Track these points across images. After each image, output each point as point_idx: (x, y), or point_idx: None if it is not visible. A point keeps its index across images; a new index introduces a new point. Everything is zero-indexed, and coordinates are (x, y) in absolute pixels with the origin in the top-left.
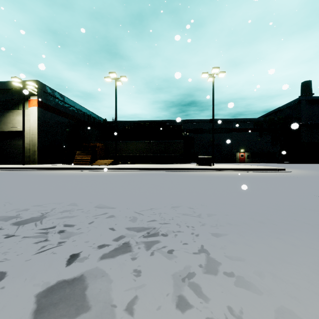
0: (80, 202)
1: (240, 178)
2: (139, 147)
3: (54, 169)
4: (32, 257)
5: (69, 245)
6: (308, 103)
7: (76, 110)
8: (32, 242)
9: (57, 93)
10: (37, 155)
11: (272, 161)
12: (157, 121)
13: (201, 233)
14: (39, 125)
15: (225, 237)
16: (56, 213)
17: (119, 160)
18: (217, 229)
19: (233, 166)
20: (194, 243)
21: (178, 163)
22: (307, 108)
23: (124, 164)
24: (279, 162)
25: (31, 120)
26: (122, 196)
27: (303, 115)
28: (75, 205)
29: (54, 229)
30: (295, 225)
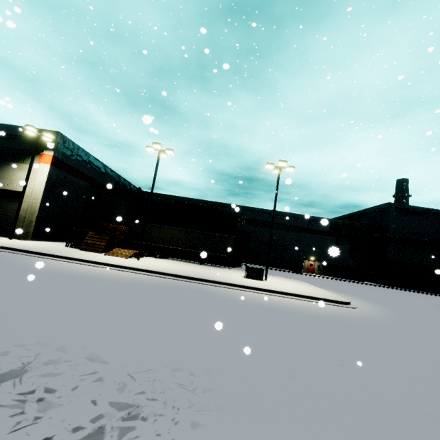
0: (71, 346)
1: (284, 316)
2: (176, 235)
3: (52, 256)
4: (6, 438)
5: (45, 424)
6: (398, 211)
7: (102, 173)
8: (8, 415)
9: (80, 150)
10: (33, 228)
11: (349, 278)
12: (207, 202)
13: (181, 420)
14: (46, 188)
15: (201, 430)
16: (39, 365)
17: (145, 250)
18: (201, 415)
19: (290, 285)
20: (167, 436)
21: (225, 265)
22: (396, 217)
23: (150, 258)
24: (358, 281)
25: (37, 180)
26: (124, 339)
27: (391, 225)
28: (63, 351)
29: (33, 395)
30: (282, 418)
